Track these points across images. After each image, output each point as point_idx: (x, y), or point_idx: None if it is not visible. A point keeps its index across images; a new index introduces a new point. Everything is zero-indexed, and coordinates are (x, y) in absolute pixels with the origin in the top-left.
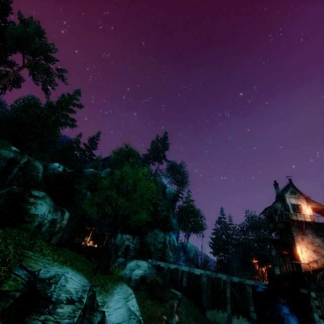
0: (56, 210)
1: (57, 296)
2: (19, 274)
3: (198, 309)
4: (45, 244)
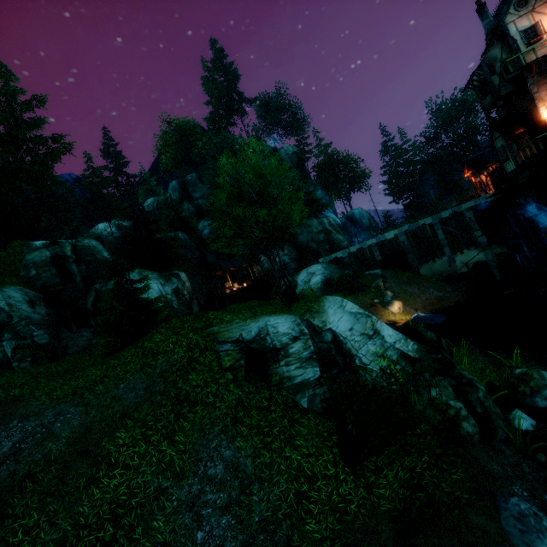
0: (168, 278)
1: (280, 342)
2: (227, 349)
3: (407, 273)
4: (219, 313)
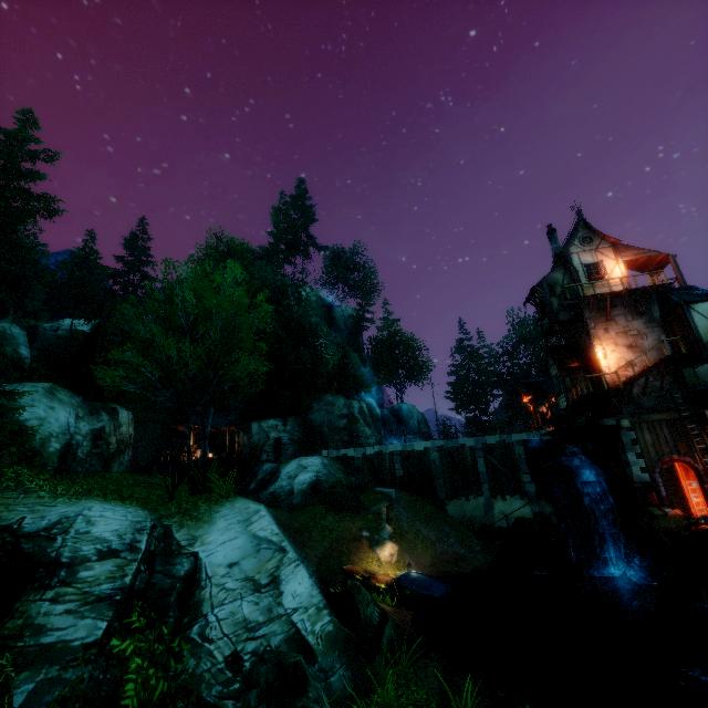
0: (95, 411)
1: (74, 553)
2: None
3: (431, 505)
4: (30, 472)
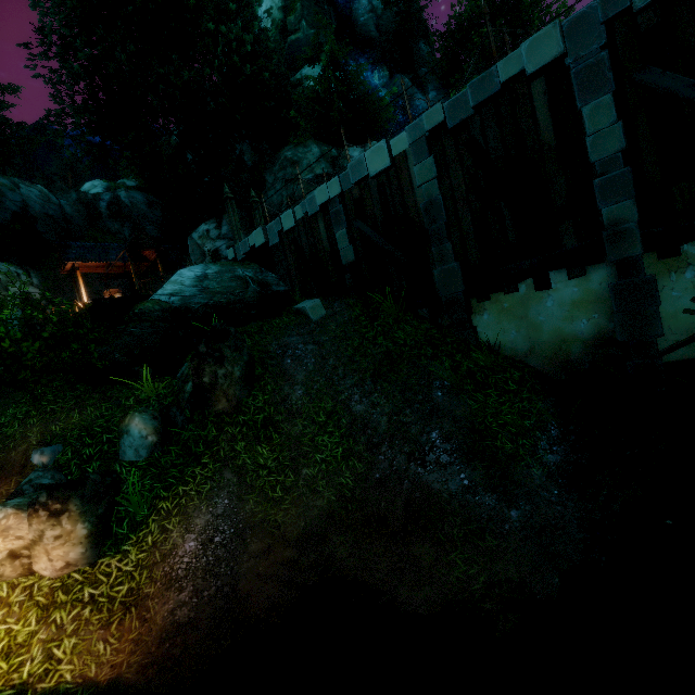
0: None
1: None
2: None
3: (423, 323)
4: None
